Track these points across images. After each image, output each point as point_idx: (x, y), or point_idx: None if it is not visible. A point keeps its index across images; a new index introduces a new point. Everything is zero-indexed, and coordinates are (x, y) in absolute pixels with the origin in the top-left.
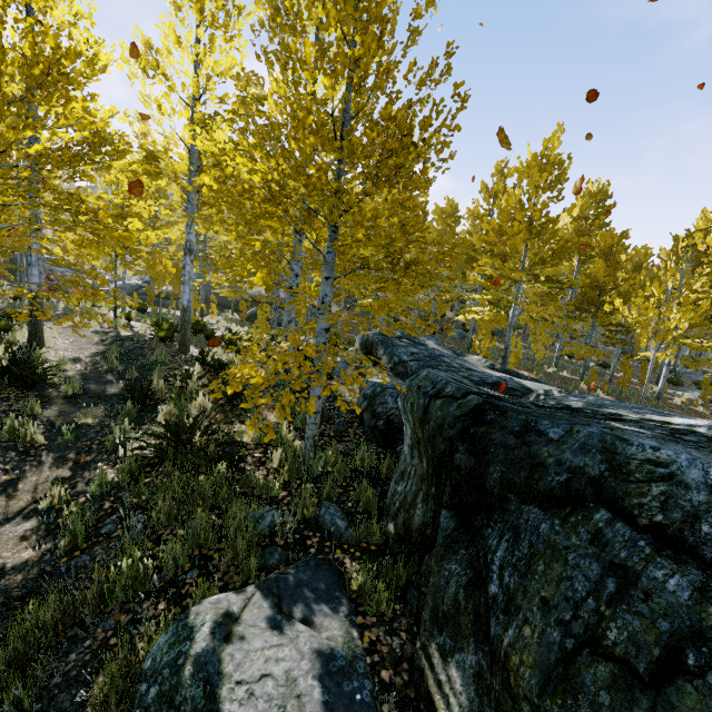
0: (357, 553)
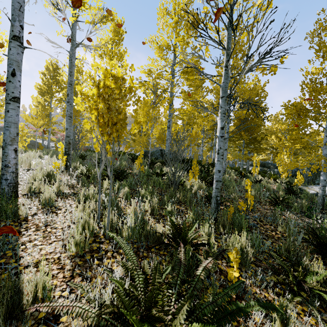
0: (311, 184)
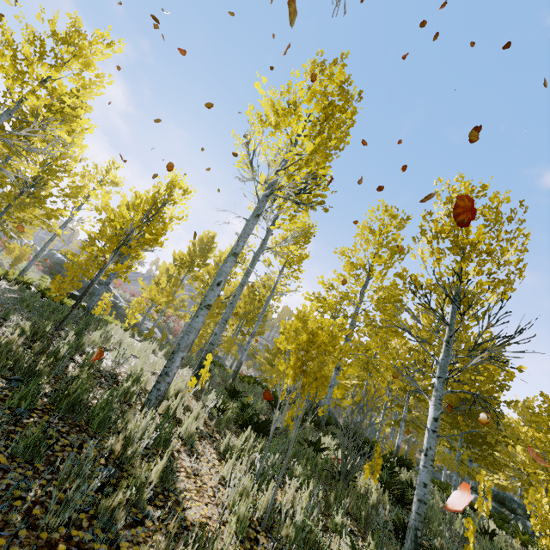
0: None
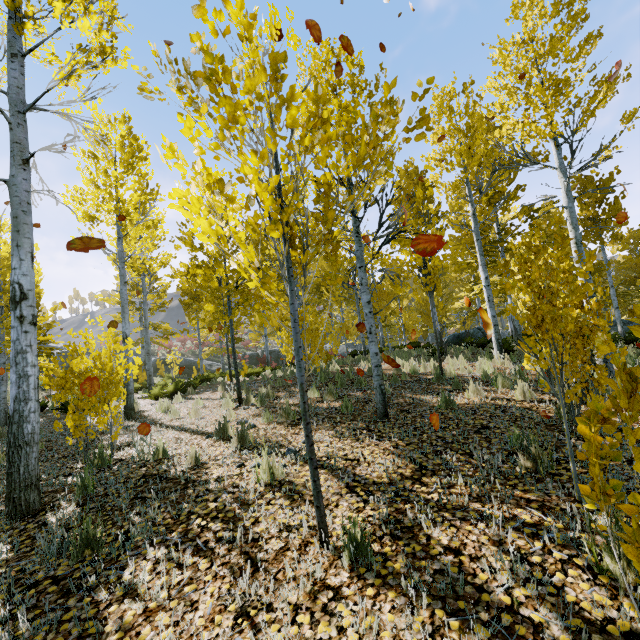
0: None
